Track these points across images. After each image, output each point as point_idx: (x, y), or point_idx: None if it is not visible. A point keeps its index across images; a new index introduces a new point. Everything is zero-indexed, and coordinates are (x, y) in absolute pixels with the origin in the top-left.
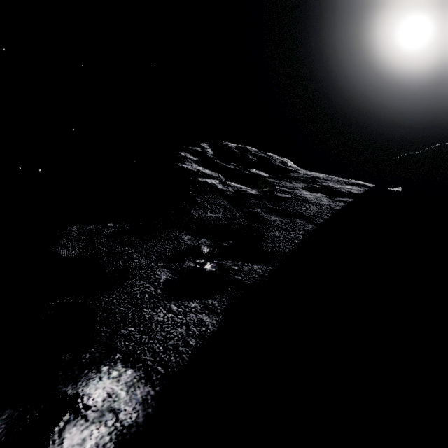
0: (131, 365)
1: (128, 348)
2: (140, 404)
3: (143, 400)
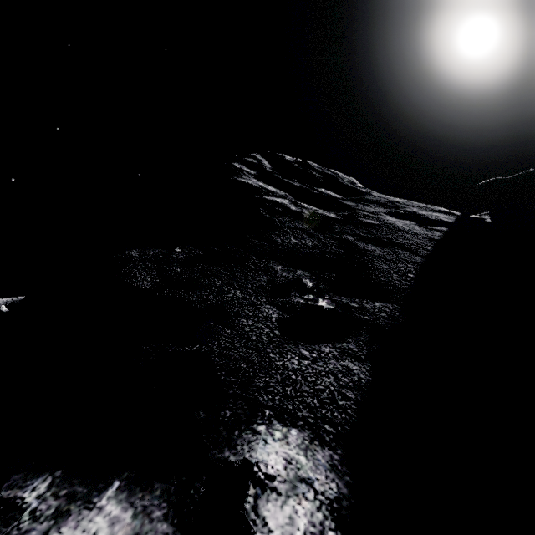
0: (291, 424)
1: (275, 403)
2: (330, 471)
3: (331, 466)
